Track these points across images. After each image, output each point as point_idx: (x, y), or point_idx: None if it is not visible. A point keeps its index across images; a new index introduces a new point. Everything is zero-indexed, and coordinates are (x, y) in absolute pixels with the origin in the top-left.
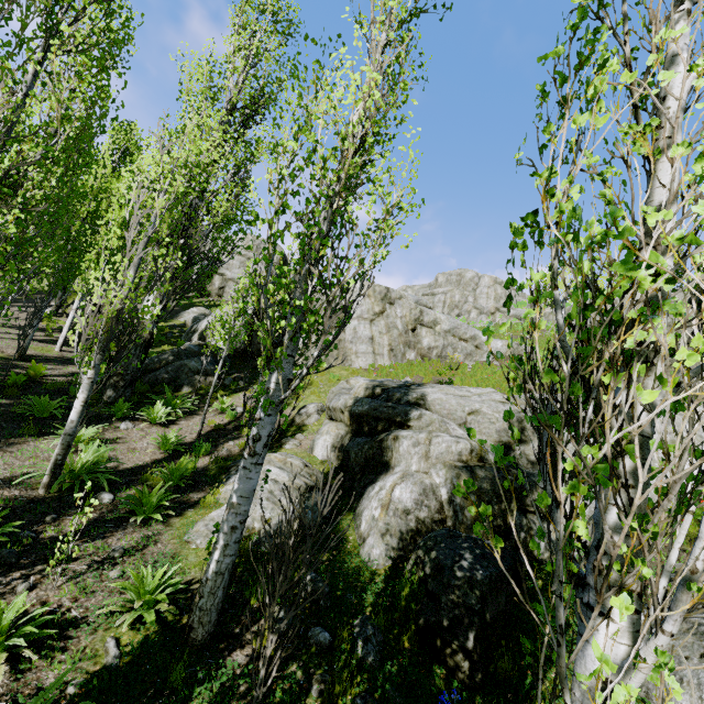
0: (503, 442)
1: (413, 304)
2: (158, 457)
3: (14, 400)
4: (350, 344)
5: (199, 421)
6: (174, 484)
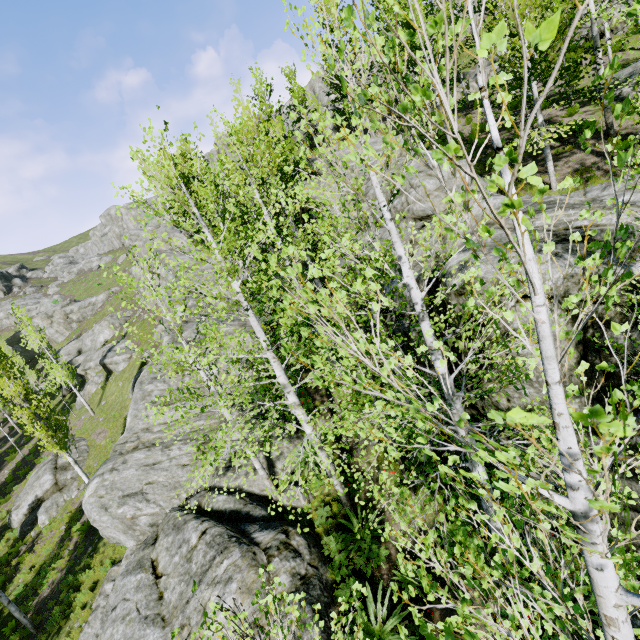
0: (77, 352)
1: (60, 311)
2: None
3: None
4: (53, 337)
5: None
6: None
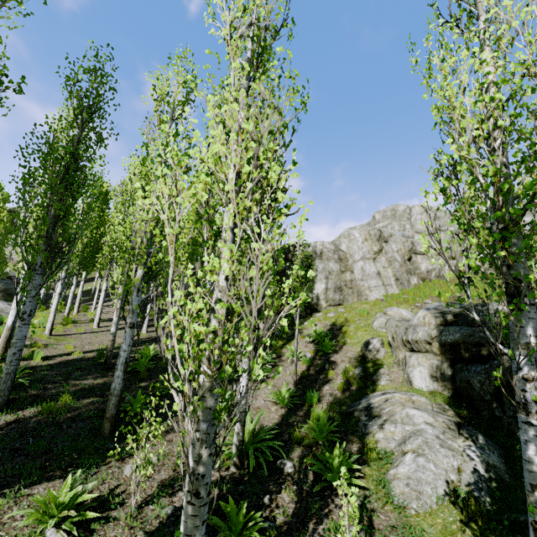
0: None
1: (402, 238)
2: (282, 412)
3: (149, 382)
4: (361, 282)
5: (284, 372)
6: (322, 439)
